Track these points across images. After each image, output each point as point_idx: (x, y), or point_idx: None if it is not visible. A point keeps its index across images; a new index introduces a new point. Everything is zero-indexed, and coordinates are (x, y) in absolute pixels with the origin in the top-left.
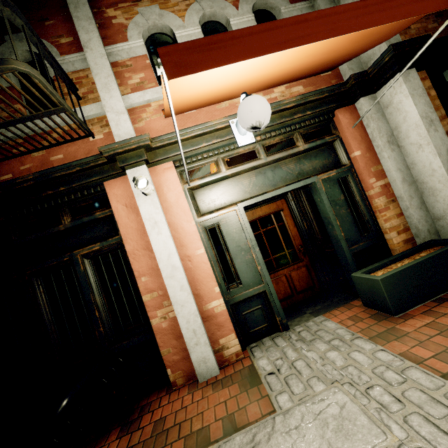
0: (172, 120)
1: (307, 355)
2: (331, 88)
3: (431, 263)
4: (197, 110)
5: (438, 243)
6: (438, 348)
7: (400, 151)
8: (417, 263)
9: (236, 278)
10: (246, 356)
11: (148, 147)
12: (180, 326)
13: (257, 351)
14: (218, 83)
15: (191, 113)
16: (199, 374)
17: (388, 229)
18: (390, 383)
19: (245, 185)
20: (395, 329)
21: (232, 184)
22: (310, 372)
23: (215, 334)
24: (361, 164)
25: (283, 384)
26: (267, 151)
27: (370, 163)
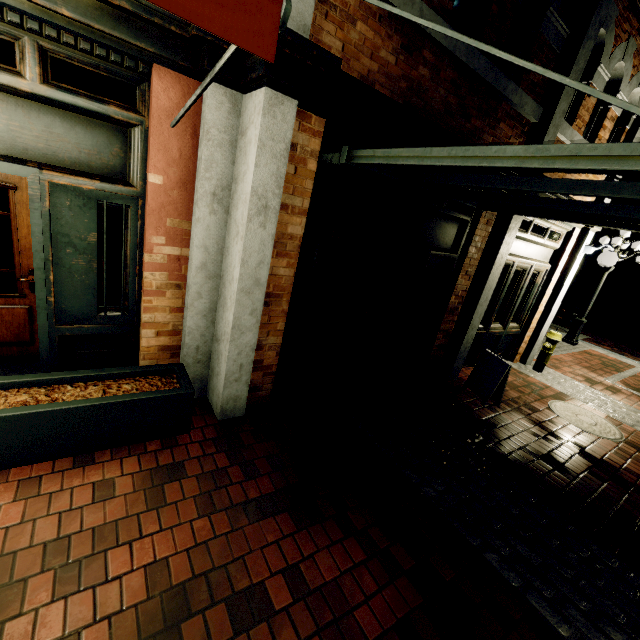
0: None
1: None
2: (143, 0)
3: (102, 412)
4: None
5: (177, 375)
6: None
7: (225, 220)
8: (73, 408)
9: None
10: None
11: None
12: None
13: None
14: None
15: None
16: None
17: (143, 323)
18: None
19: None
20: None
21: None
22: None
23: None
24: (152, 202)
25: None
26: None
27: (172, 210)
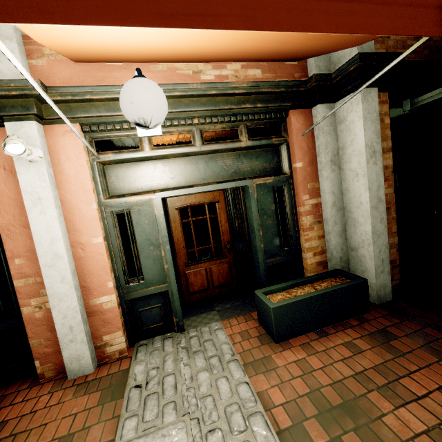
0: (87, 68)
1: (182, 370)
2: (289, 83)
3: (325, 298)
4: (123, 63)
5: (342, 275)
6: (293, 393)
7: (339, 173)
8: (312, 296)
9: (139, 272)
10: (130, 355)
11: (40, 98)
12: (54, 321)
13: (142, 352)
14: (124, 40)
15: (115, 65)
16: (69, 371)
17: (306, 249)
18: (232, 430)
19: (170, 172)
20: (271, 357)
21: (155, 168)
22: (173, 394)
23: (99, 330)
24: (300, 177)
25: (140, 404)
26: (204, 138)
27: (309, 178)
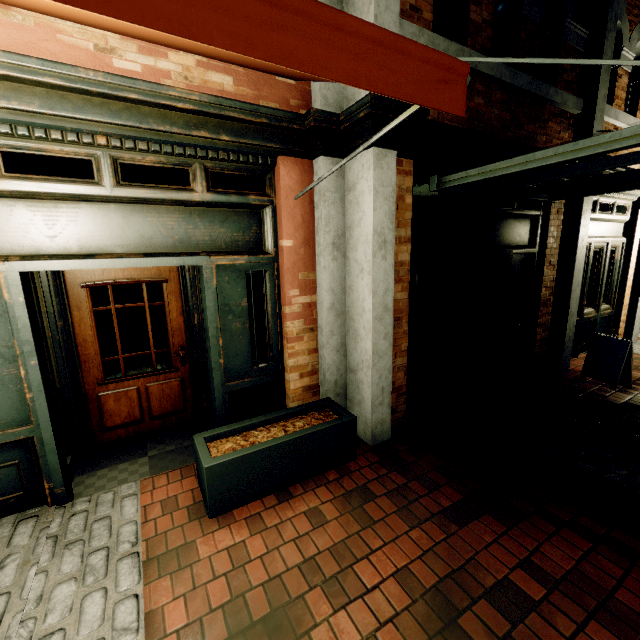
0: None
1: (28, 584)
2: (276, 113)
3: (293, 446)
4: None
5: (331, 408)
6: (205, 605)
7: (343, 263)
8: (274, 446)
9: None
10: None
11: None
12: None
13: None
14: None
15: None
16: None
17: (289, 367)
18: None
19: (47, 225)
20: (196, 543)
21: (11, 213)
22: None
23: None
24: (287, 262)
25: None
26: (122, 174)
27: (301, 265)
